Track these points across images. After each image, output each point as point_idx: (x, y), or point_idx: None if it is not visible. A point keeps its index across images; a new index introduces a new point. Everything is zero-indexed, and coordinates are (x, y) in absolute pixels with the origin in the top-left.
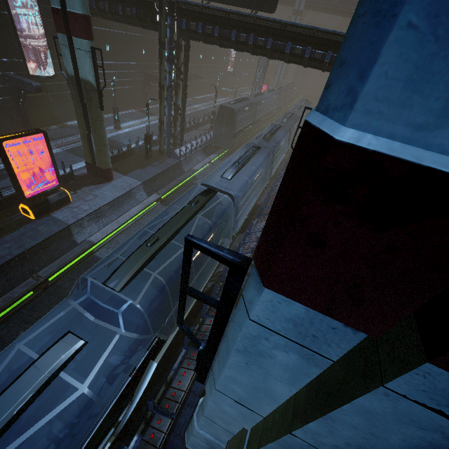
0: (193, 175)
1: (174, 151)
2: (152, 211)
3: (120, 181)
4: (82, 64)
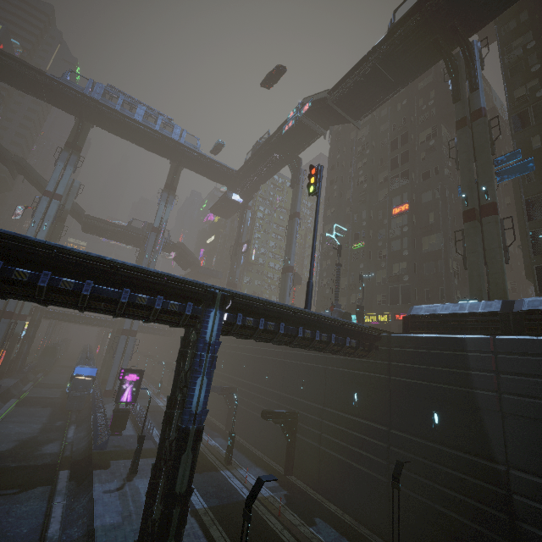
0: (38, 380)
1: (23, 369)
2: (33, 389)
3: (7, 379)
4: (18, 328)
